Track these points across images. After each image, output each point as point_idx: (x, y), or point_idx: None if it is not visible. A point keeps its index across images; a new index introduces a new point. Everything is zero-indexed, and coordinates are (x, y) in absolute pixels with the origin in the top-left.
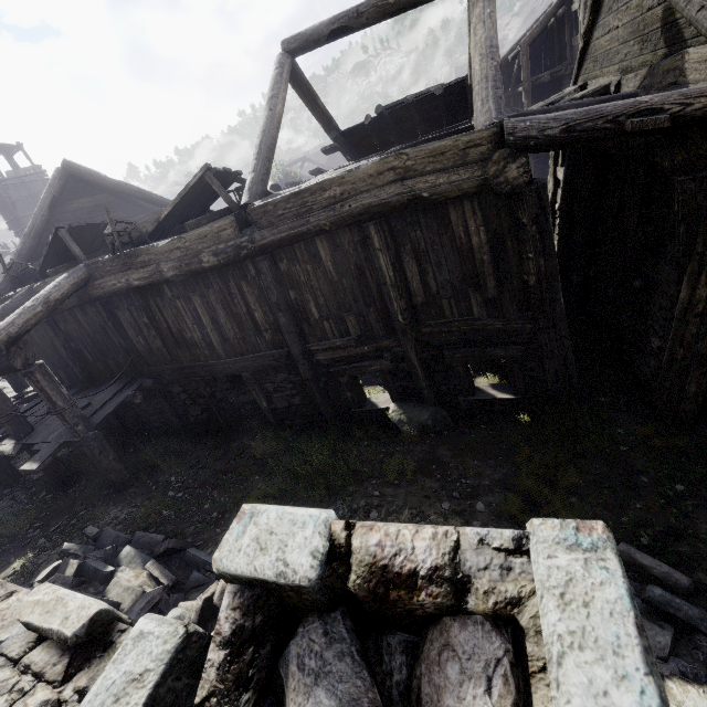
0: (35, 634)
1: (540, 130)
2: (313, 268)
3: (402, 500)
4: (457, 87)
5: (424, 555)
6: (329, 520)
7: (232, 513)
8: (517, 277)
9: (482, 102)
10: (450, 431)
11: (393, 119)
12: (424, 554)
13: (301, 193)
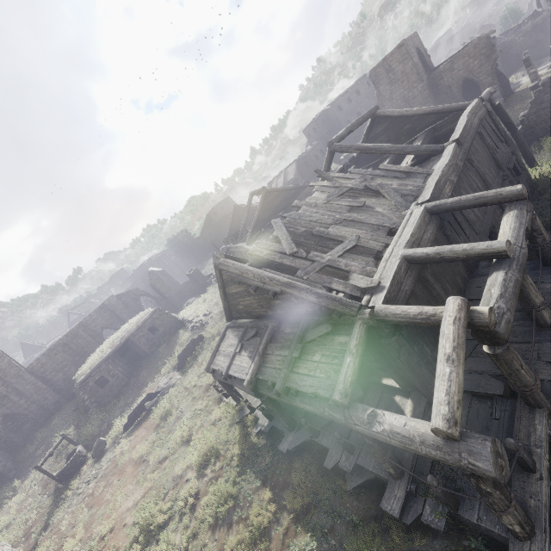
0: None
1: None
2: None
3: None
4: None
5: None
6: None
7: None
8: None
9: None
10: None
11: None
12: None
13: None
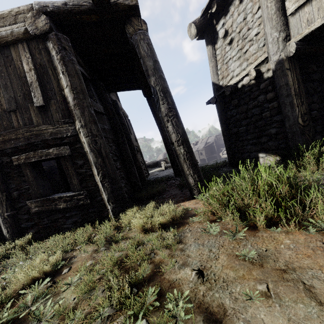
0: None
1: None
2: None
3: None
4: None
5: None
6: None
7: None
8: None
9: None
10: None
11: None
12: None
13: None
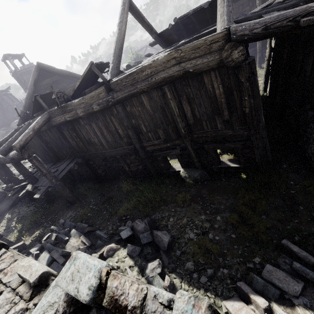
0: (22, 279)
1: (250, 30)
2: (141, 109)
3: (184, 214)
4: (216, 2)
5: (132, 298)
6: (101, 268)
7: (114, 216)
8: (239, 109)
9: (220, 15)
10: (208, 181)
11: (183, 24)
12: (132, 297)
13: (132, 74)
